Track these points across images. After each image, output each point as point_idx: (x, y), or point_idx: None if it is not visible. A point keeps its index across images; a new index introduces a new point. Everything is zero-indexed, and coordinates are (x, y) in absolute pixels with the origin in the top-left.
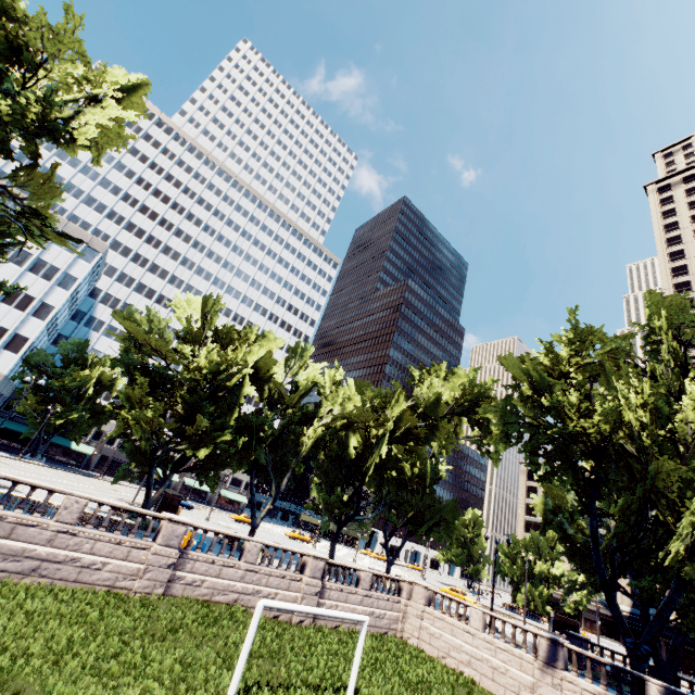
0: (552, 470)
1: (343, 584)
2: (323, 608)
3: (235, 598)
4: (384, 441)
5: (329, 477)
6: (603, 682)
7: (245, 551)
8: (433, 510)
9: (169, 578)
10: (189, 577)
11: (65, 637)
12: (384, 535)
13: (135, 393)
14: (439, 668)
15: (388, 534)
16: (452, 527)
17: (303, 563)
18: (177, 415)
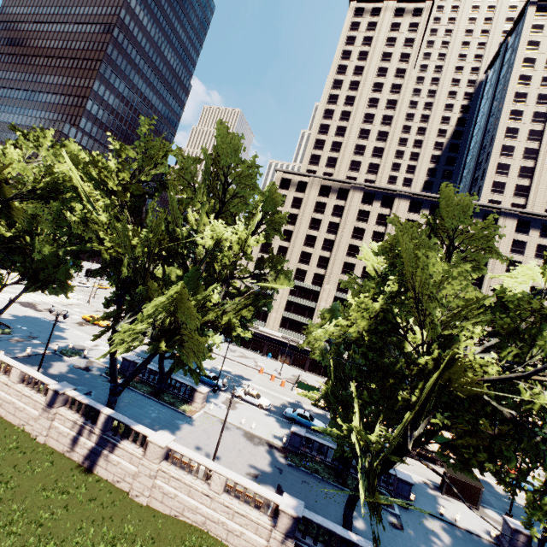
0: (106, 267)
1: None
2: None
3: None
4: None
5: None
6: (81, 413)
7: None
8: (48, 273)
9: None
10: None
11: None
12: None
13: None
14: None
15: None
16: (66, 285)
17: None
18: None
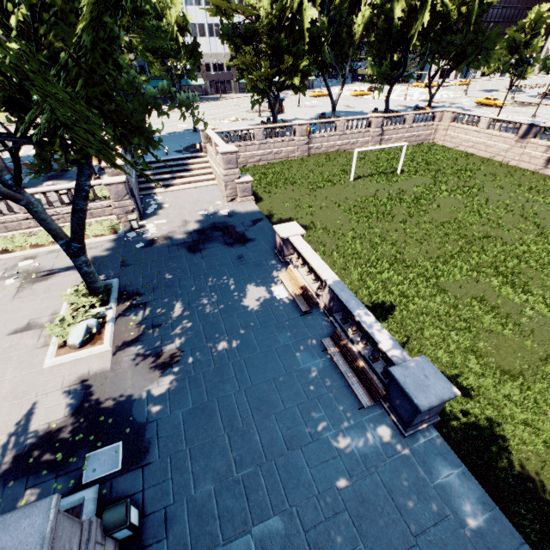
0: None
1: (395, 126)
2: (383, 146)
3: (338, 149)
4: (427, 5)
5: (379, 51)
6: None
7: (337, 127)
8: (475, 44)
9: (307, 149)
10: (315, 146)
11: (290, 176)
12: (428, 79)
13: (245, 58)
14: (451, 153)
15: (431, 77)
16: (491, 54)
17: (369, 122)
18: (266, 55)
